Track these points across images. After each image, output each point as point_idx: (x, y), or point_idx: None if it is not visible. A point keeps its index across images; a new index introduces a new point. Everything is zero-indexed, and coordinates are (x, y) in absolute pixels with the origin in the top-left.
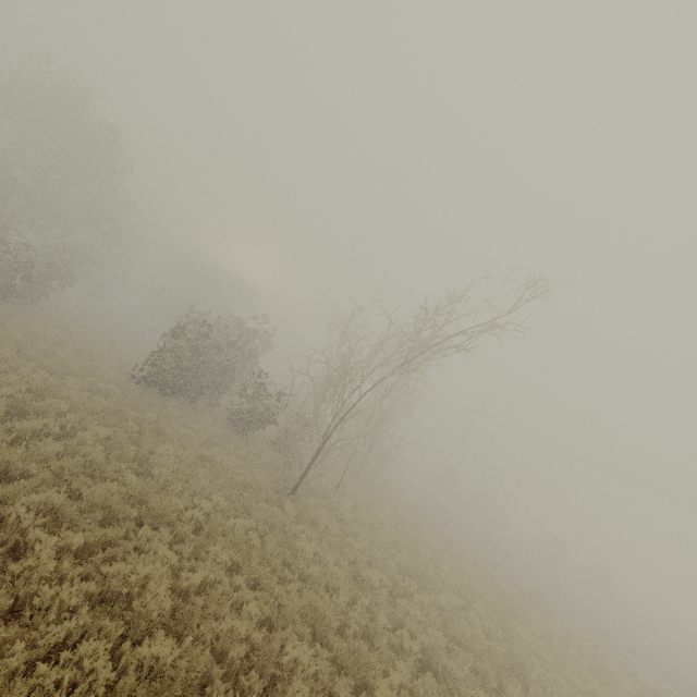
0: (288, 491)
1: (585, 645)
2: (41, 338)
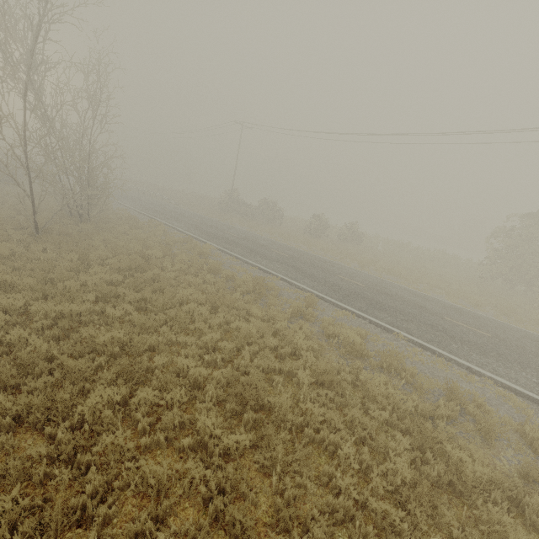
0: None
1: (280, 327)
2: None
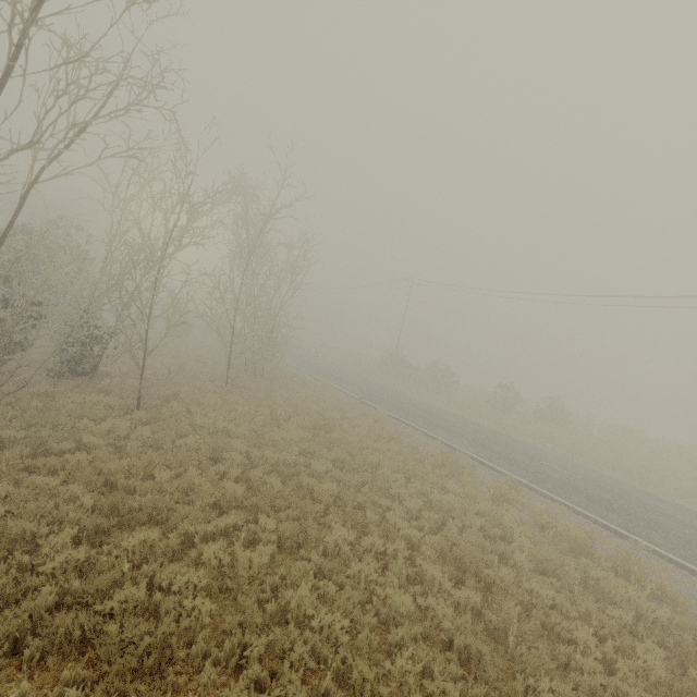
0: None
1: (483, 507)
2: None
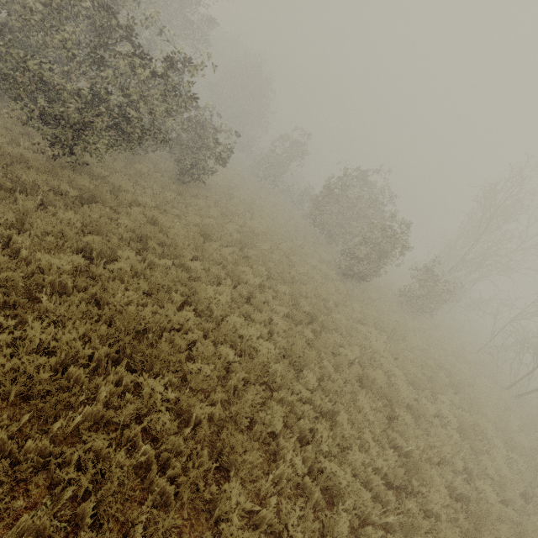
0: (513, 399)
1: None
2: (263, 237)
